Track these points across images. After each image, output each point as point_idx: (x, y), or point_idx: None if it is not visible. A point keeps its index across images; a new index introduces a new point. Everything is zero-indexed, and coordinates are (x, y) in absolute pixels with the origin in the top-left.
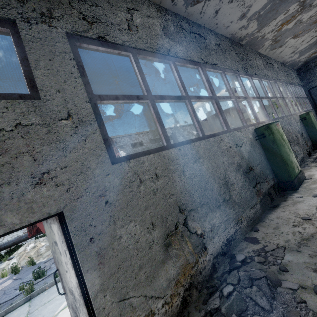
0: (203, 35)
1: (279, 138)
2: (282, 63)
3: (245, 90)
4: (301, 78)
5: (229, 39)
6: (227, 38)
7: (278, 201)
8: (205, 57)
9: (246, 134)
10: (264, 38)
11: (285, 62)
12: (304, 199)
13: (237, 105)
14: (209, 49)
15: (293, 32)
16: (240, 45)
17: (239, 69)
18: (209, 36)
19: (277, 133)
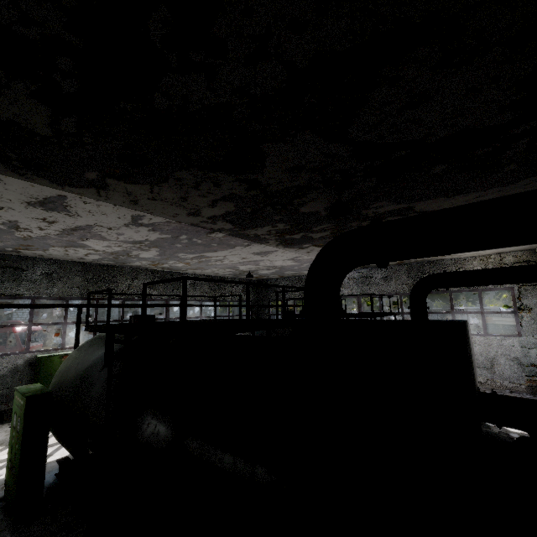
0: (25, 267)
1: (53, 370)
2: (217, 276)
3: (65, 316)
4: (261, 291)
5: (85, 264)
6: (82, 263)
7: (1, 423)
8: (4, 289)
9: (12, 361)
10: (143, 266)
11: (223, 276)
12: (3, 427)
13: (28, 332)
14: (23, 280)
15: (181, 268)
16: (110, 267)
17: (74, 294)
18: (37, 266)
19: (52, 365)
